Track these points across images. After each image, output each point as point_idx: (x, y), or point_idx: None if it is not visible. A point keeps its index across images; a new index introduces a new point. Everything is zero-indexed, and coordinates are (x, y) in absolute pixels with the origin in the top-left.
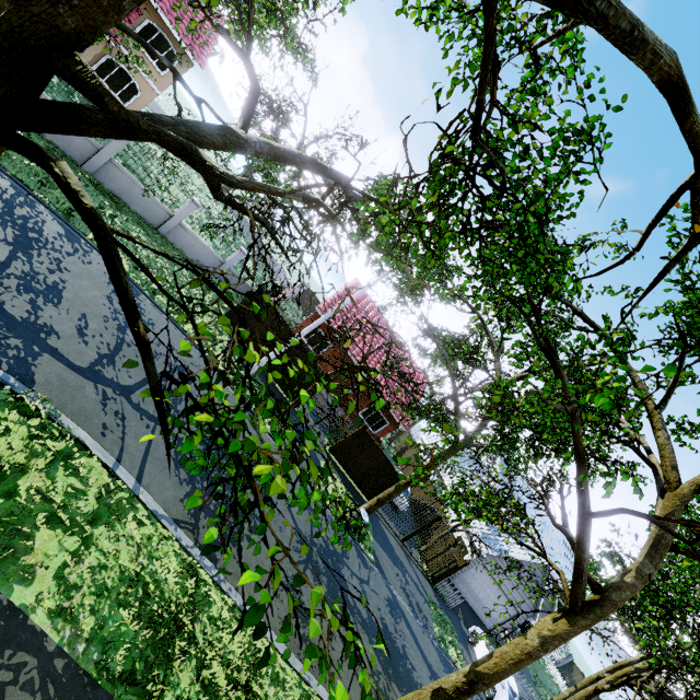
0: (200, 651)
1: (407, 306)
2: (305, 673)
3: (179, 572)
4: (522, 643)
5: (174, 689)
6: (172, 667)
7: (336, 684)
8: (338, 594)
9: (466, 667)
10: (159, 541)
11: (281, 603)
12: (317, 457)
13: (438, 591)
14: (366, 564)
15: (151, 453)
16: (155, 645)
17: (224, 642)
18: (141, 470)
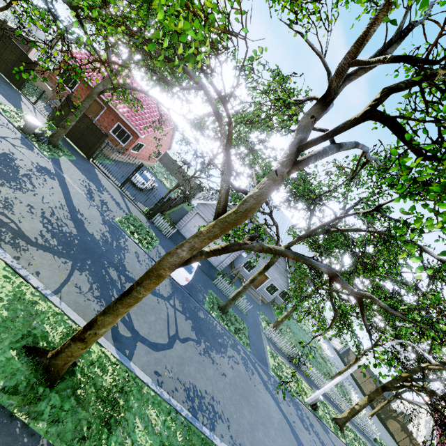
0: None
1: None
2: None
3: None
4: None
5: None
6: None
7: None
8: None
9: None
10: None
11: None
12: (21, 107)
13: (155, 225)
14: (30, 148)
15: None
16: None
17: None
18: None
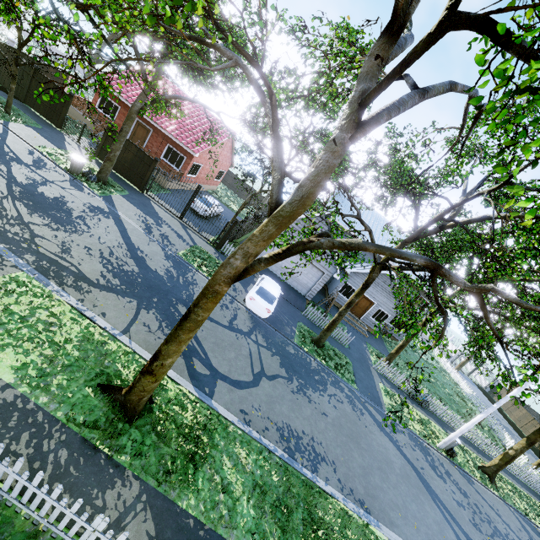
0: None
1: None
2: None
3: None
4: None
5: None
6: None
7: None
8: None
9: None
10: None
11: None
12: (65, 148)
13: (225, 255)
14: (80, 189)
15: None
16: None
17: None
18: None
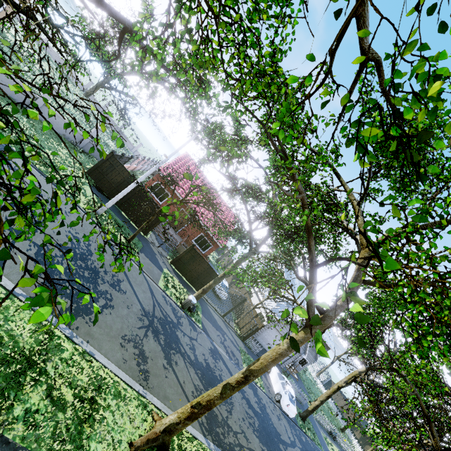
0: (51, 379)
1: (212, 158)
2: (143, 391)
3: (34, 330)
4: (277, 348)
5: (24, 404)
6: (23, 390)
7: (167, 397)
8: (173, 346)
9: (244, 369)
10: (15, 310)
11: (126, 350)
12: (161, 266)
13: (246, 344)
14: (196, 329)
15: (12, 253)
16: (7, 376)
17: (73, 373)
18: (1, 264)
